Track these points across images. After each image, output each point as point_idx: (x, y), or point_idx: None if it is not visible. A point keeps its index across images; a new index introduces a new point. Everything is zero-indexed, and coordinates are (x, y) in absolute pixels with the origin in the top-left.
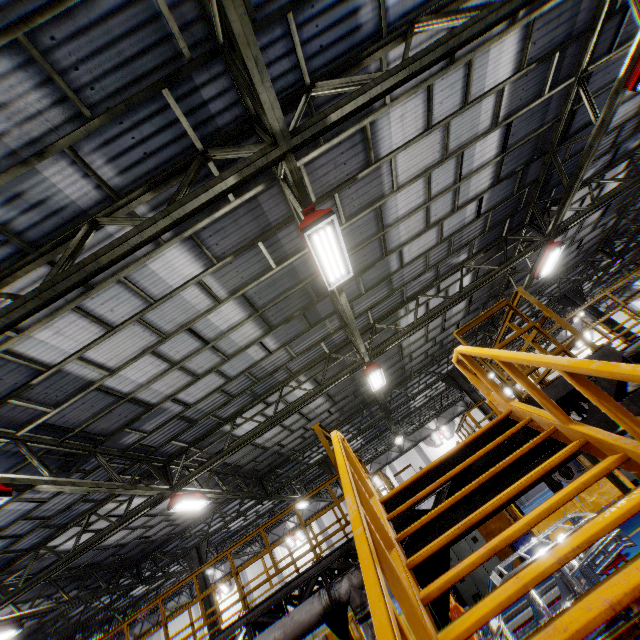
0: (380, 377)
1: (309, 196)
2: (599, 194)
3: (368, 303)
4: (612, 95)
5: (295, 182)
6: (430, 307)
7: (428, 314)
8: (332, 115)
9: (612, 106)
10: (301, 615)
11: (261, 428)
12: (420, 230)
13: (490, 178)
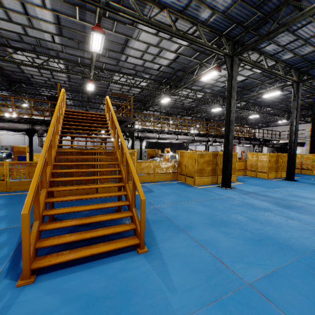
0: (92, 87)
1: (106, 13)
2: (194, 95)
3: (106, 61)
4: (199, 75)
5: (99, 16)
6: (128, 81)
7: (122, 83)
8: (121, 13)
9: (197, 78)
10: (18, 126)
11: (30, 65)
12: (138, 57)
13: (167, 63)
